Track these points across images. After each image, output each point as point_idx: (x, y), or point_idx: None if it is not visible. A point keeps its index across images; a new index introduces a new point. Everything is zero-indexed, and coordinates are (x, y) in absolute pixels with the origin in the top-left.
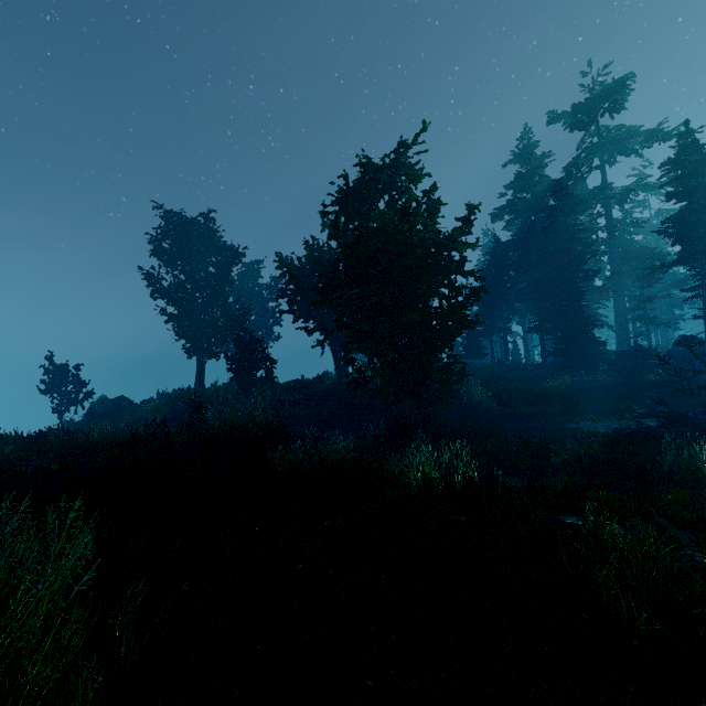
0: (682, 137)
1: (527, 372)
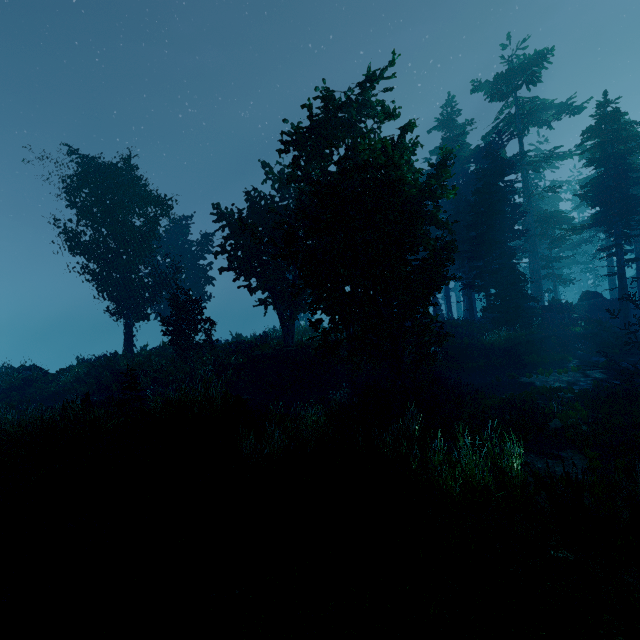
0: (600, 107)
1: (459, 327)
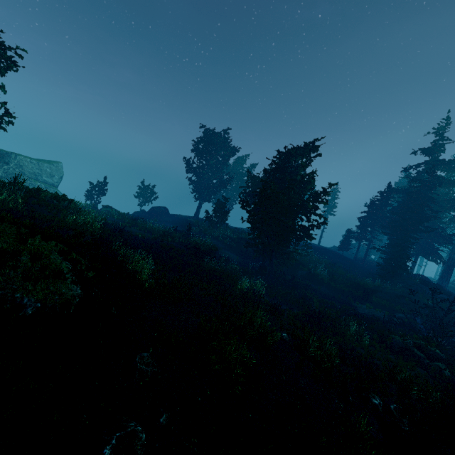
0: None
1: (368, 270)
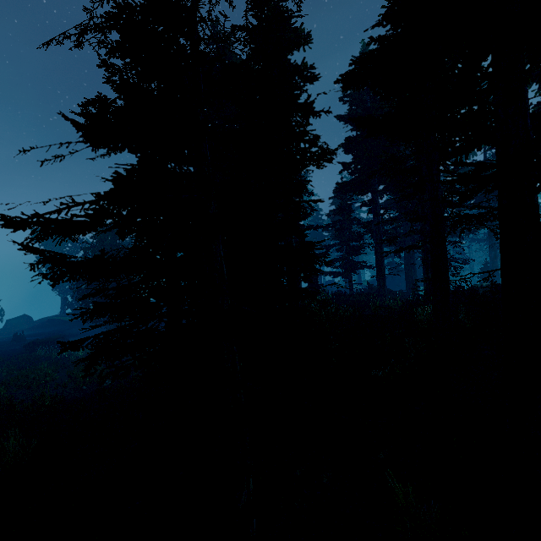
0: None
1: None
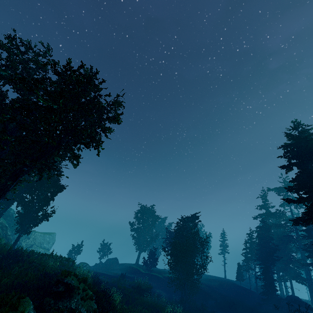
0: None
1: (259, 296)
